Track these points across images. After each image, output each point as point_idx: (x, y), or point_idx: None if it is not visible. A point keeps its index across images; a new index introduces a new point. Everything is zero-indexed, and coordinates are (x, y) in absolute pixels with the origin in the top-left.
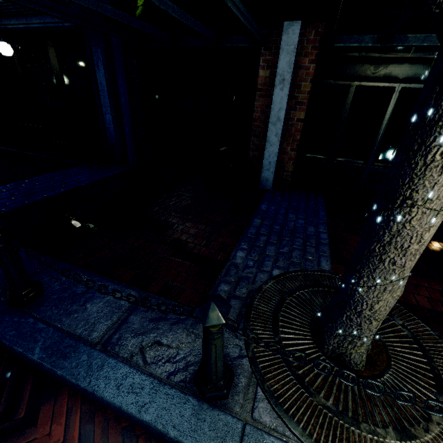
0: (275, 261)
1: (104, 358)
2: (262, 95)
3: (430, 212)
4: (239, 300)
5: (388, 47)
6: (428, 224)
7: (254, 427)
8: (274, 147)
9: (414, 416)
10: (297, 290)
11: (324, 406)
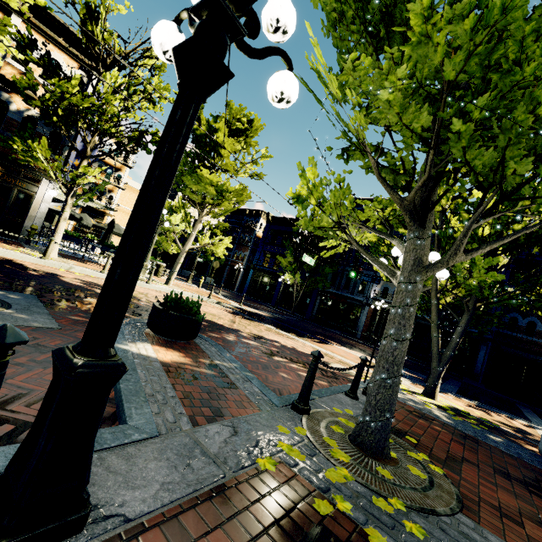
0: None
1: None
2: None
3: None
4: None
5: None
6: None
7: None
8: None
9: None
10: None
11: None
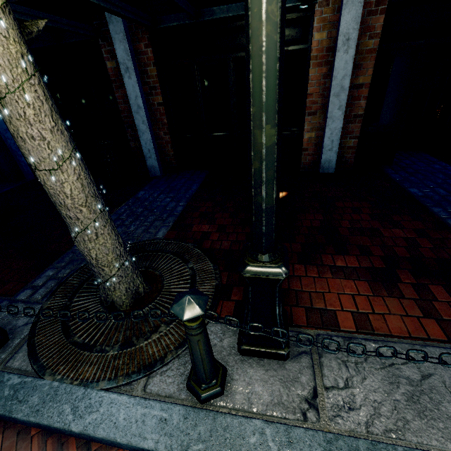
0: None
1: None
2: (118, 86)
3: (48, 172)
4: (57, 280)
5: (208, 21)
6: (58, 182)
7: (0, 371)
8: (146, 134)
9: (145, 331)
10: None
11: (74, 343)
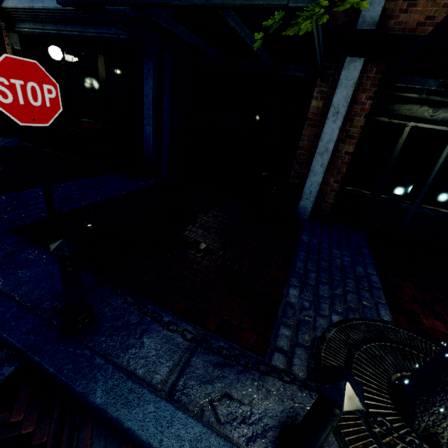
0: (332, 305)
1: (173, 411)
2: (312, 124)
3: None
4: (304, 349)
5: None
6: None
7: None
8: (317, 177)
9: None
10: (364, 343)
11: None
